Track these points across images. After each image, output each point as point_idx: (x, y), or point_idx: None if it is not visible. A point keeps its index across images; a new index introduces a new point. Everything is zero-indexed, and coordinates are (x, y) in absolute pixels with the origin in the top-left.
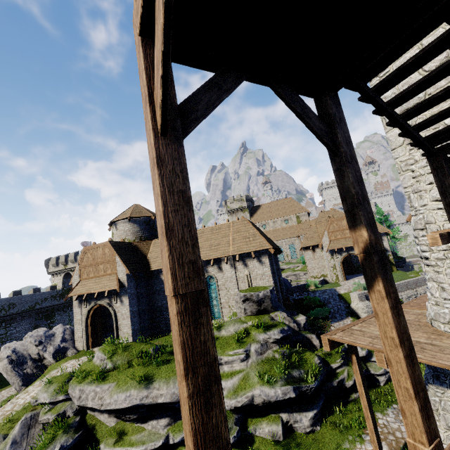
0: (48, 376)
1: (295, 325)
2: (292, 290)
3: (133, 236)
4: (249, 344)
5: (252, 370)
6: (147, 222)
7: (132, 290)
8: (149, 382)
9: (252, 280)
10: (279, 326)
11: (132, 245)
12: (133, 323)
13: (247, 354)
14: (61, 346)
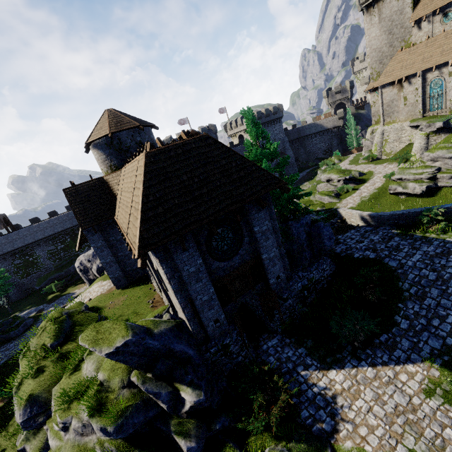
0: (84, 293)
1: (165, 408)
2: (382, 220)
3: (104, 166)
4: (71, 417)
5: (63, 450)
6: (109, 144)
7: (98, 242)
8: (16, 391)
9: (163, 281)
10: (103, 419)
11: (101, 182)
12: (111, 272)
13: (65, 427)
14: (100, 266)
